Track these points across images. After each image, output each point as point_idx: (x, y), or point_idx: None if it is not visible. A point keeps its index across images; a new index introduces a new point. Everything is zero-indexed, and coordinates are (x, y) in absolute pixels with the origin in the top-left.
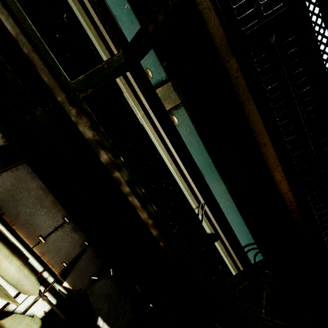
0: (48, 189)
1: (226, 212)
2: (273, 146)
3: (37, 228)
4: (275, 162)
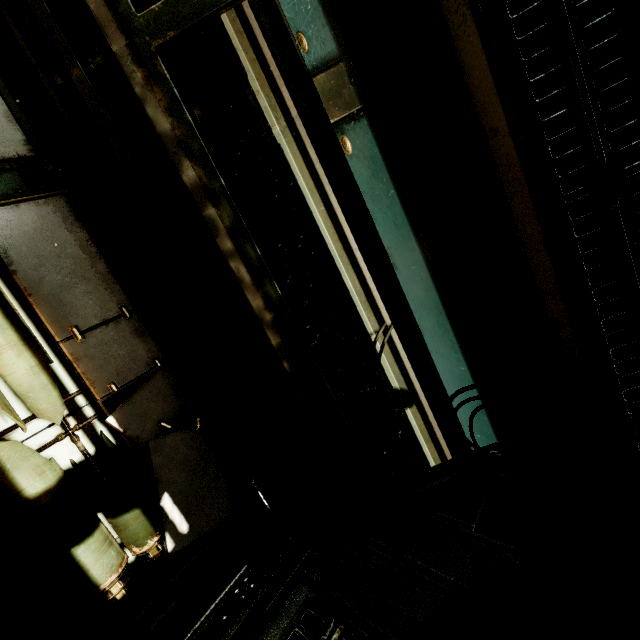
0: (98, 251)
1: (436, 350)
2: (513, 133)
3: (72, 312)
4: (516, 175)
